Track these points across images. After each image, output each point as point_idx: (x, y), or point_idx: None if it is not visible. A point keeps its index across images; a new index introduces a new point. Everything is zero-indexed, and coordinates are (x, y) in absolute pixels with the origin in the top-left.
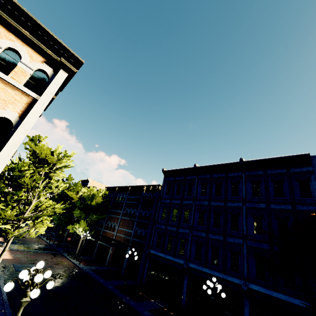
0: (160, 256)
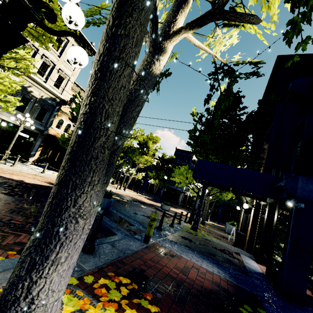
0: None
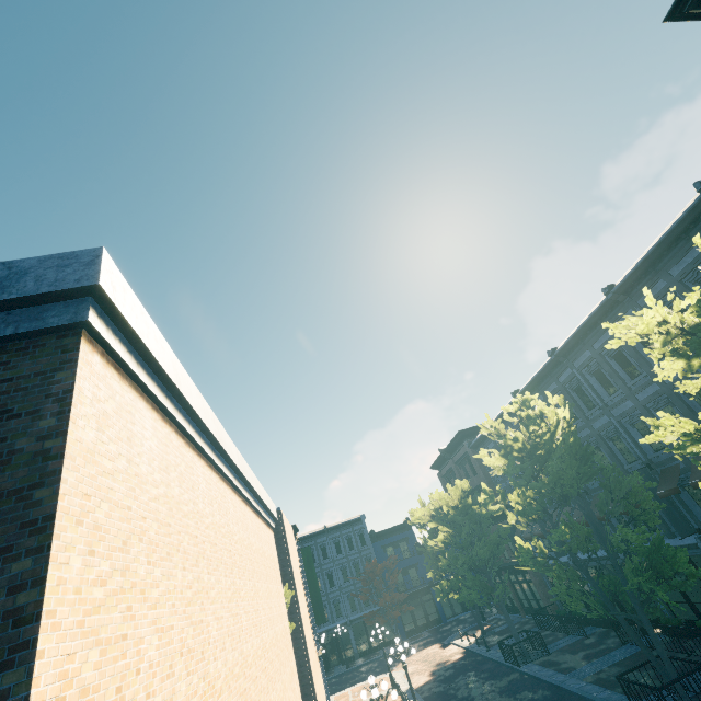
0: None
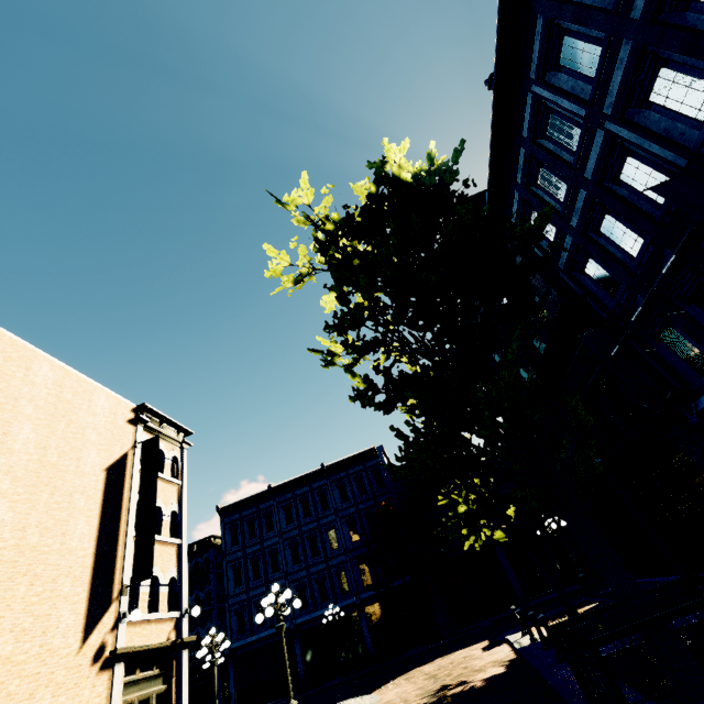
0: (251, 641)
